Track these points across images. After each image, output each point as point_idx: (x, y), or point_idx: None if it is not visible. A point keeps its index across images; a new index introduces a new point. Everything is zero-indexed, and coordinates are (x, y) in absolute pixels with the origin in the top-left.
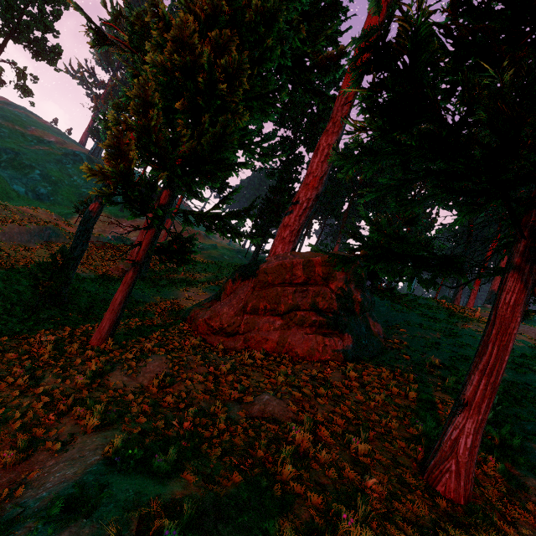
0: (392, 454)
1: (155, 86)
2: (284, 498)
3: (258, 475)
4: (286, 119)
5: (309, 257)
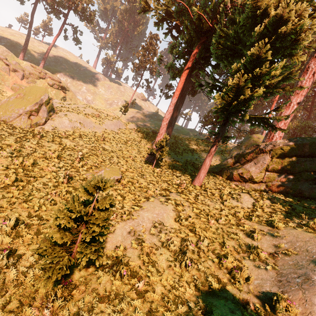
0: None
1: (270, 47)
2: None
3: None
4: None
5: (313, 140)
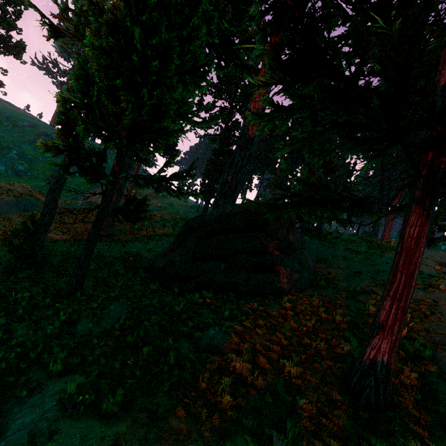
0: (321, 374)
1: (94, 67)
2: (222, 427)
3: (199, 406)
4: (223, 91)
5: (245, 208)
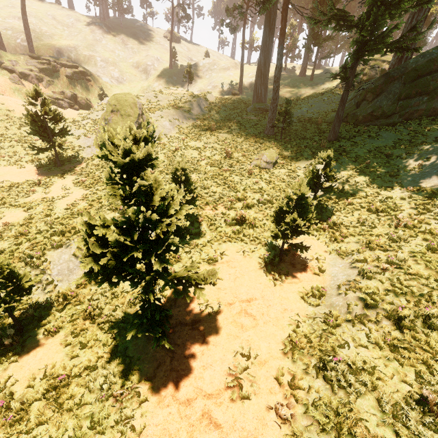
0: None
1: None
2: None
3: None
4: None
5: None
